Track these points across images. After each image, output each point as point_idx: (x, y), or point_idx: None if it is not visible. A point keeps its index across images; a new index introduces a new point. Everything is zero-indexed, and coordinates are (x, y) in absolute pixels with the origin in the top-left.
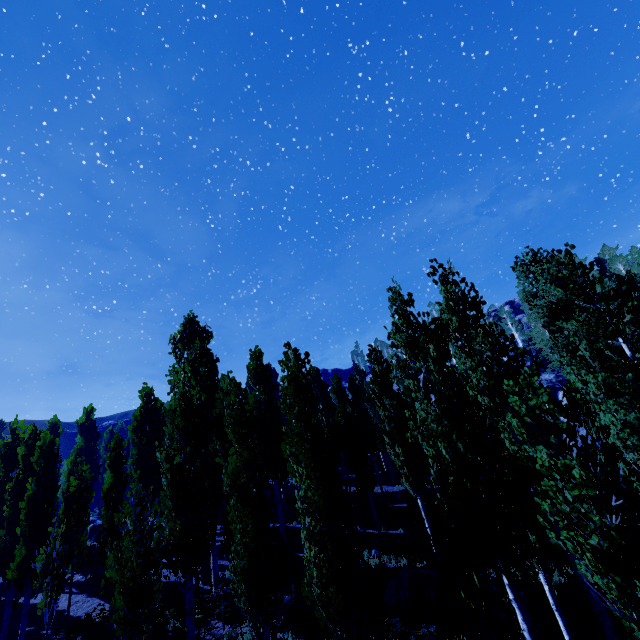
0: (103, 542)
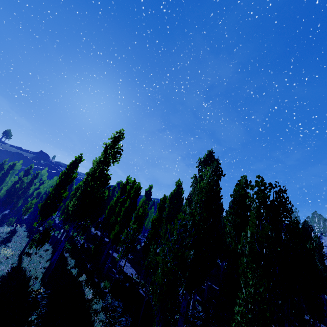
0: (146, 243)
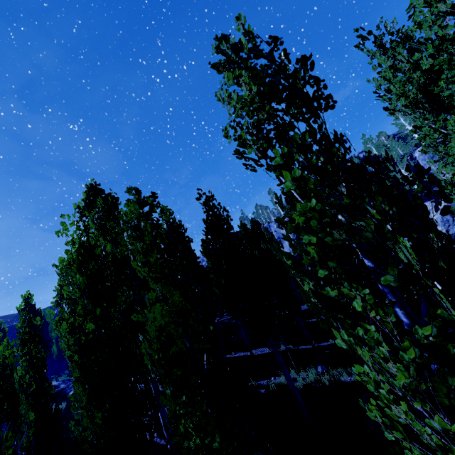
0: None
